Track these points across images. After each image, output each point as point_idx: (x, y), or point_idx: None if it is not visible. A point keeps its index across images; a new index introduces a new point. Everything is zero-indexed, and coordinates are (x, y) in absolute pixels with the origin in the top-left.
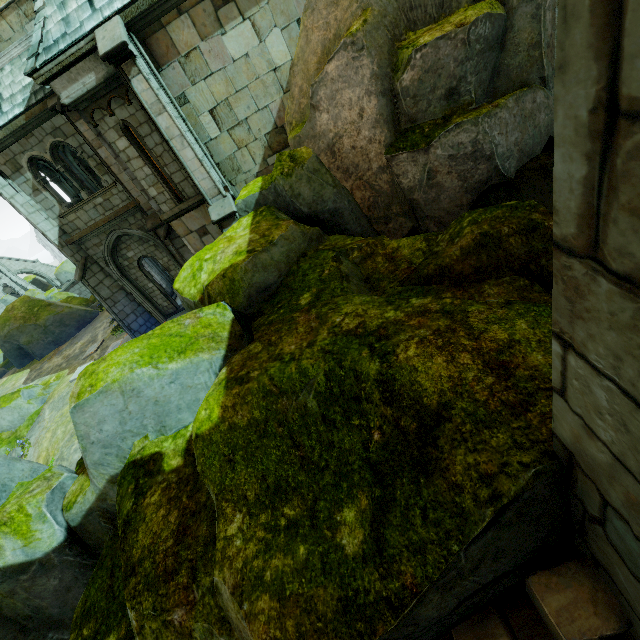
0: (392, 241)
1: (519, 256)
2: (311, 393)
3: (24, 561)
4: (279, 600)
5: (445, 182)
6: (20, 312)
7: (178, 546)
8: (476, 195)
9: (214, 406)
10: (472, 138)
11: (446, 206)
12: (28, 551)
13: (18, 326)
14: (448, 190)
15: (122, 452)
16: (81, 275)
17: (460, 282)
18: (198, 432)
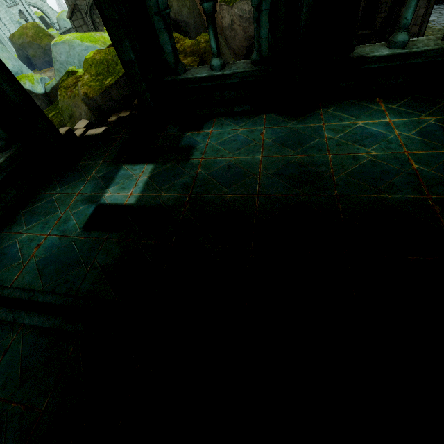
0: (187, 40)
1: (202, 51)
2: (116, 57)
3: (31, 91)
4: (89, 87)
5: (238, 30)
6: (30, 32)
7: (73, 84)
8: (249, 43)
9: (92, 53)
10: (249, 9)
11: (238, 44)
12: (33, 89)
13: (28, 41)
14: (239, 35)
15: (66, 69)
16: (70, 16)
17: (185, 55)
18: (85, 58)
